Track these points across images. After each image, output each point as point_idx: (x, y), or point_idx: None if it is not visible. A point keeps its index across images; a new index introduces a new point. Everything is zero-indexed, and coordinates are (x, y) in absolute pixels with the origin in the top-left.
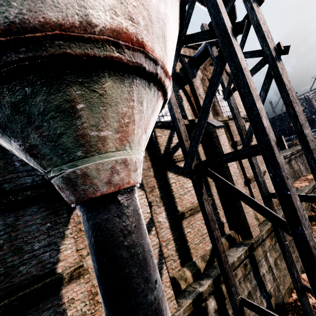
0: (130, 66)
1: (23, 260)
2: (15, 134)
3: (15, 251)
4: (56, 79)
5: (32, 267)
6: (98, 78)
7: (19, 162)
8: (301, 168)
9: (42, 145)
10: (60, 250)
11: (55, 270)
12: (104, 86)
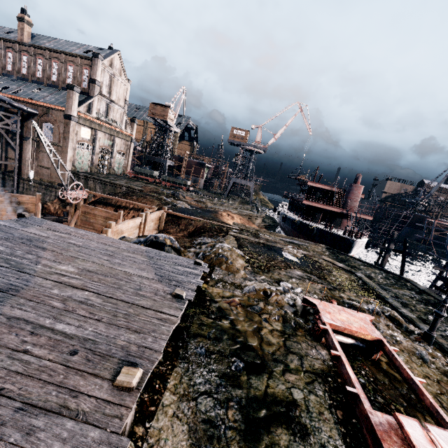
0: None
1: None
2: None
3: None
4: None
5: None
6: None
7: None
8: (97, 189)
9: None
10: None
11: None
12: None
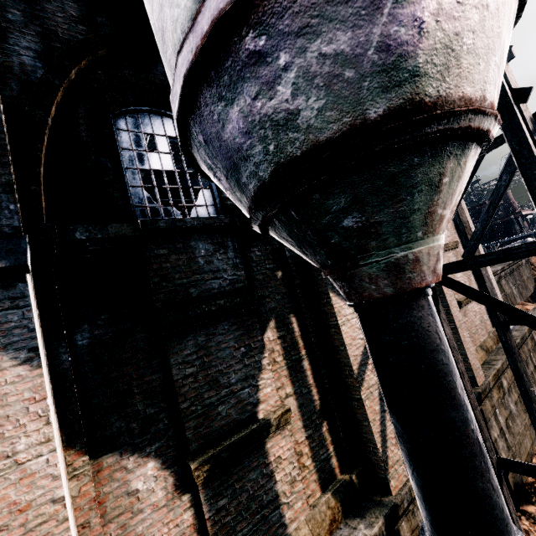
0: (487, 140)
1: (221, 398)
2: (365, 208)
3: (210, 384)
4: (442, 151)
5: (231, 408)
6: (467, 152)
7: (202, 259)
8: (513, 291)
9: (389, 223)
10: (259, 386)
11: (256, 414)
12: (467, 160)
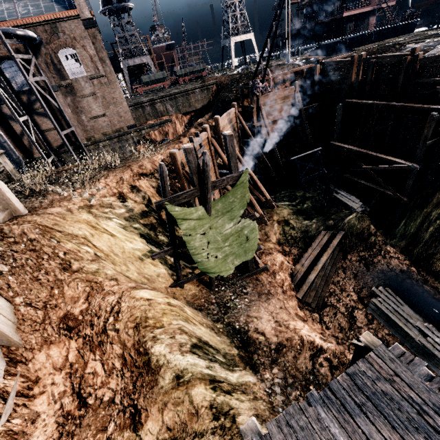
0: None
1: None
2: None
3: None
4: None
5: None
6: None
7: None
8: (169, 109)
9: None
10: None
11: None
12: None
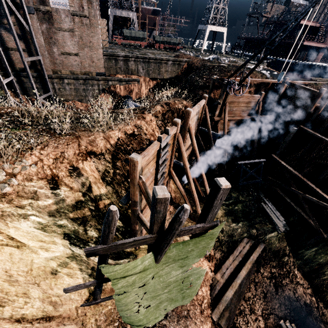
0: None
1: None
2: None
3: None
4: None
5: None
6: None
7: None
8: (140, 70)
9: None
10: None
11: None
12: None
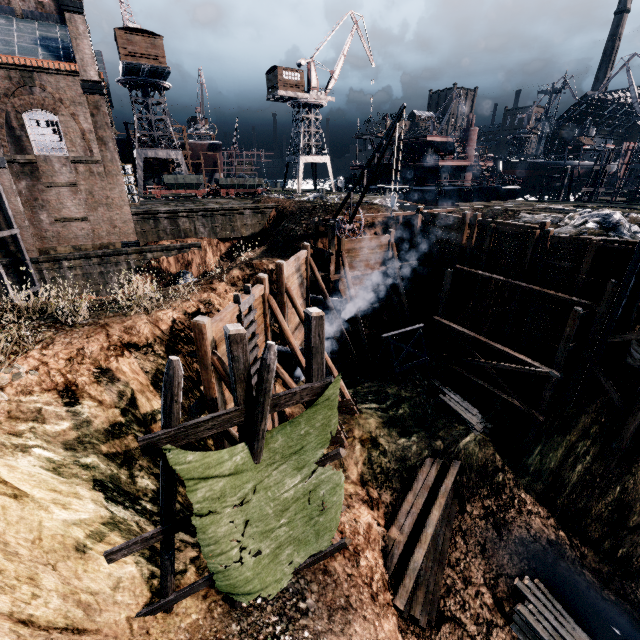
0: None
1: None
2: None
3: None
4: None
5: None
6: None
7: None
8: (200, 229)
9: None
10: None
11: None
12: None
